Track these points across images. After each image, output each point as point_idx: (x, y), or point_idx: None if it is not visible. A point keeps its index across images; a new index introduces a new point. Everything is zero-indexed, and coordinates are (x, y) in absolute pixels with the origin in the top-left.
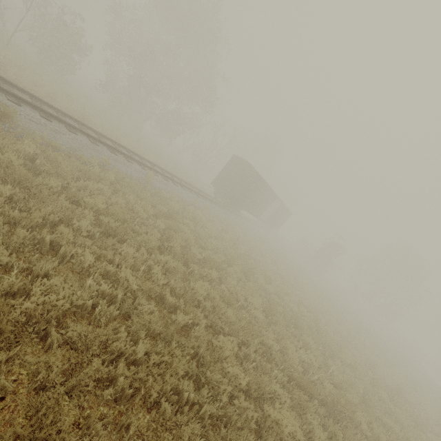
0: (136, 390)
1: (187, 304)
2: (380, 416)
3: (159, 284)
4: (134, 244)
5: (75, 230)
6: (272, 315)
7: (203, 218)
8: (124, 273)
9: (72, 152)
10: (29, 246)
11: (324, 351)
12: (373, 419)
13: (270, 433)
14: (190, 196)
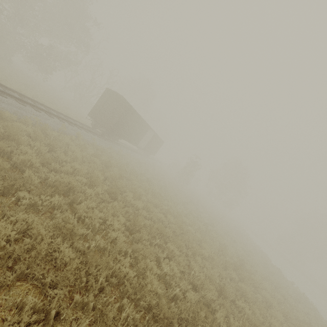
0: None
1: None
2: (233, 299)
3: None
4: None
5: None
6: (137, 231)
7: (71, 143)
8: None
9: None
10: None
11: (187, 252)
12: (229, 309)
13: None
14: (58, 124)
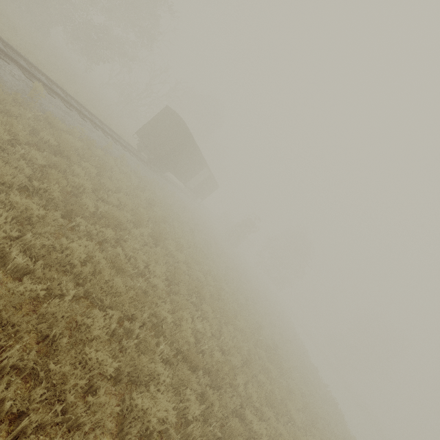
0: None
1: (51, 268)
2: (256, 373)
3: (1, 236)
4: None
5: None
6: (175, 284)
7: (115, 168)
8: None
9: None
10: None
11: (221, 319)
12: (250, 378)
13: (135, 424)
14: (103, 139)
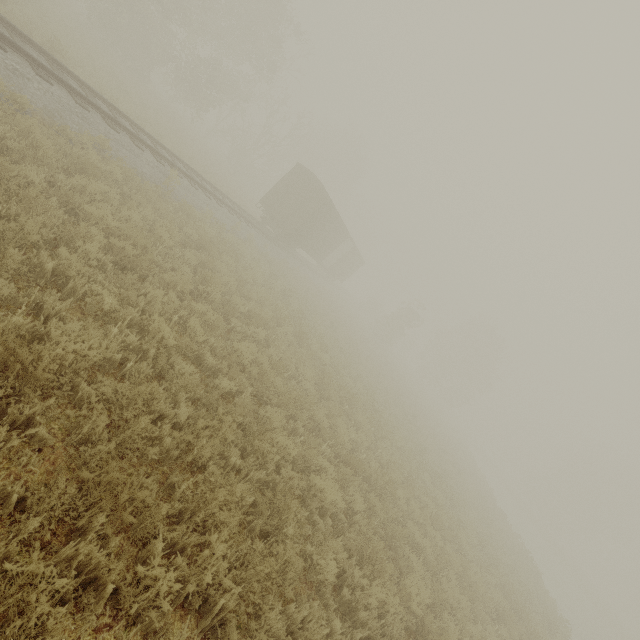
0: (181, 453)
1: (230, 368)
2: (419, 495)
3: (196, 340)
4: (158, 284)
5: (79, 256)
6: (325, 389)
7: (246, 254)
8: (156, 323)
9: (48, 118)
10: (27, 274)
11: (375, 433)
12: (412, 497)
13: (313, 501)
14: (228, 218)
